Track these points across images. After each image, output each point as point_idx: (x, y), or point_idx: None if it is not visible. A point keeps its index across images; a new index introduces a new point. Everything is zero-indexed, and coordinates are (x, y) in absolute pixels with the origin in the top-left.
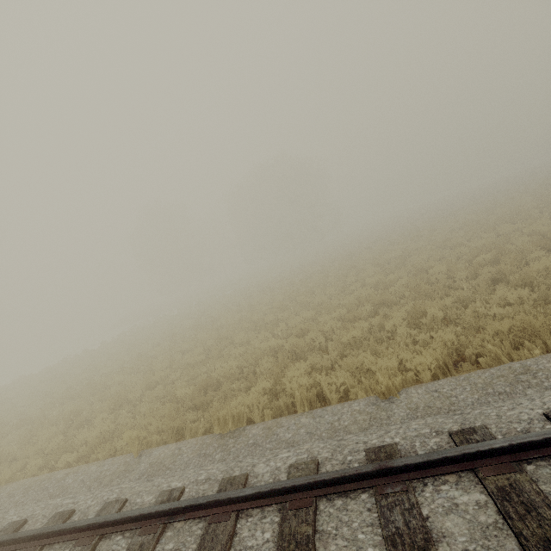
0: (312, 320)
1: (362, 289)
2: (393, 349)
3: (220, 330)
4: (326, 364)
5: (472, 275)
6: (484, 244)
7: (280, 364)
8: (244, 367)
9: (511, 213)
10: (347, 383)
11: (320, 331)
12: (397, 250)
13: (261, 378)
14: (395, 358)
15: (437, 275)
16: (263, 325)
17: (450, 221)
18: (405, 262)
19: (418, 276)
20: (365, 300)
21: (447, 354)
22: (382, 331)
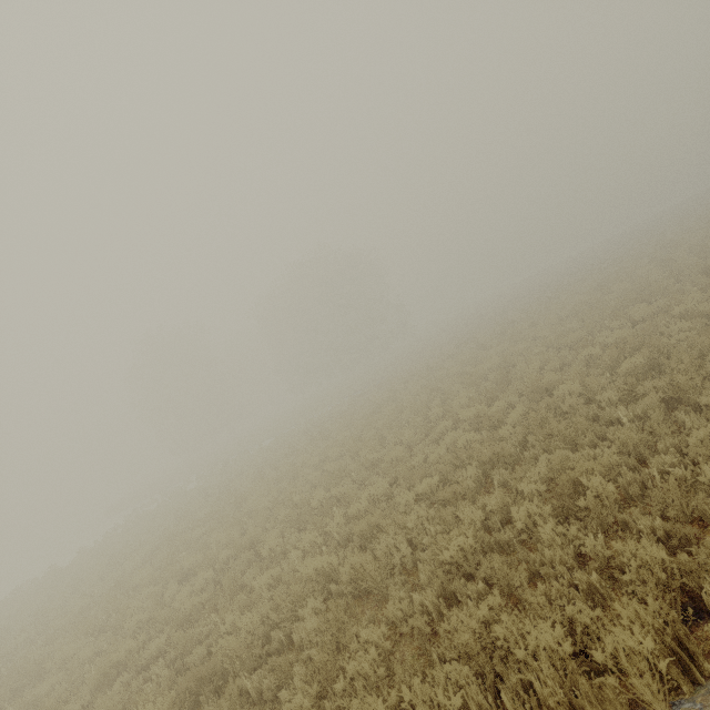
0: (385, 498)
1: (457, 432)
2: (546, 585)
3: (247, 521)
4: (420, 625)
5: (627, 394)
6: (624, 339)
7: (332, 626)
8: (274, 620)
9: (636, 287)
10: (472, 708)
11: (400, 527)
12: (493, 358)
13: (299, 662)
14: (558, 617)
15: (571, 400)
16: (310, 511)
17: (554, 308)
18: (510, 375)
19: (539, 403)
20: (465, 453)
21: (677, 617)
22: (510, 527)
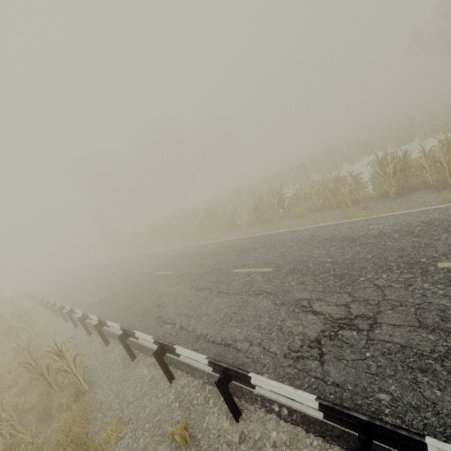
0: None
1: None
2: None
3: None
4: None
5: None
6: None
7: None
8: None
9: None
10: None
11: None
12: None
13: None
14: None
15: None
16: None
17: None
18: None
19: None
20: None
21: None
22: None
